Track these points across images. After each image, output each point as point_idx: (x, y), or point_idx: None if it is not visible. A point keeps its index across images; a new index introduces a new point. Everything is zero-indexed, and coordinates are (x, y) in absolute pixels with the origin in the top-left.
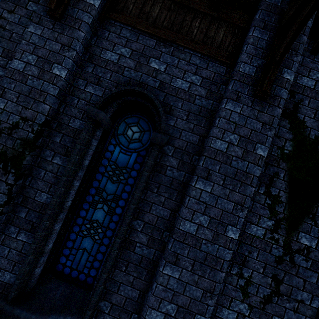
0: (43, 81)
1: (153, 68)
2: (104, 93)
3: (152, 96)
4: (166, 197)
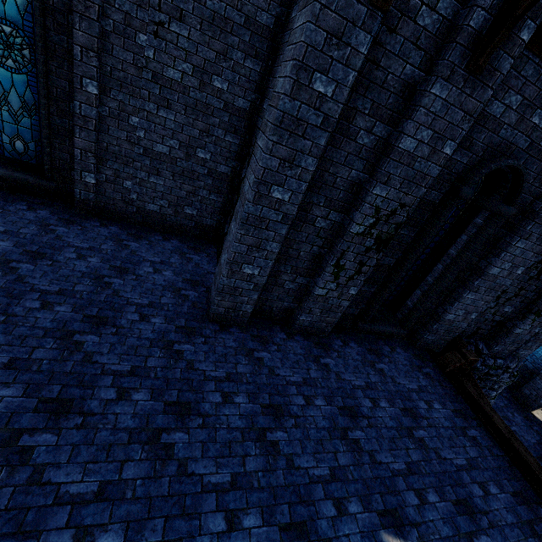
0: (430, 164)
1: (532, 124)
2: (469, 160)
3: (525, 172)
4: (480, 250)
